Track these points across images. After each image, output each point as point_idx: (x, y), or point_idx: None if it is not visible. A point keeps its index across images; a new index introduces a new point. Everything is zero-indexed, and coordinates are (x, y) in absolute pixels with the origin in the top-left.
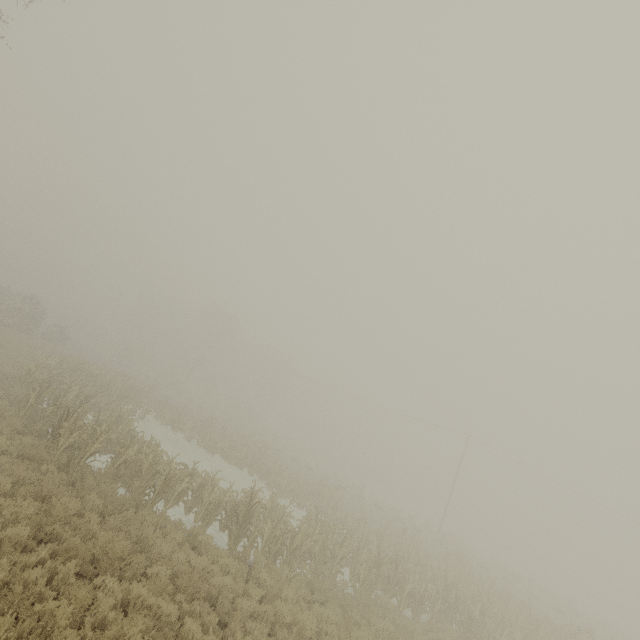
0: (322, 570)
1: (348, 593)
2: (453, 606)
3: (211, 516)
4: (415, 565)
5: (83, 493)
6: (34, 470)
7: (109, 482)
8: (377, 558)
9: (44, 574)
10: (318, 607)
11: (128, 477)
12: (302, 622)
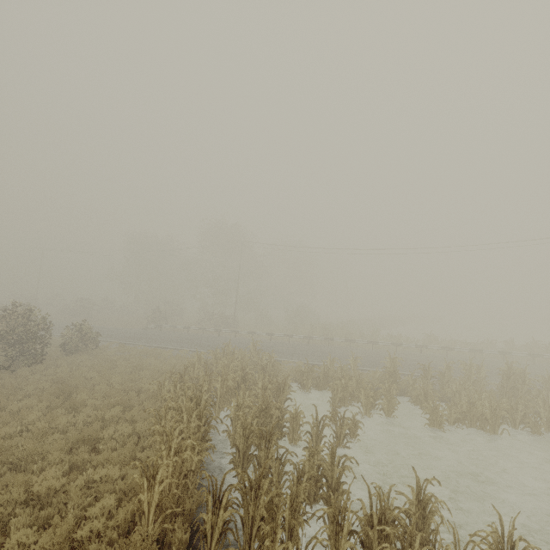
0: None
1: None
2: None
3: None
4: None
5: None
6: None
7: None
8: None
9: None
10: None
11: None
12: None
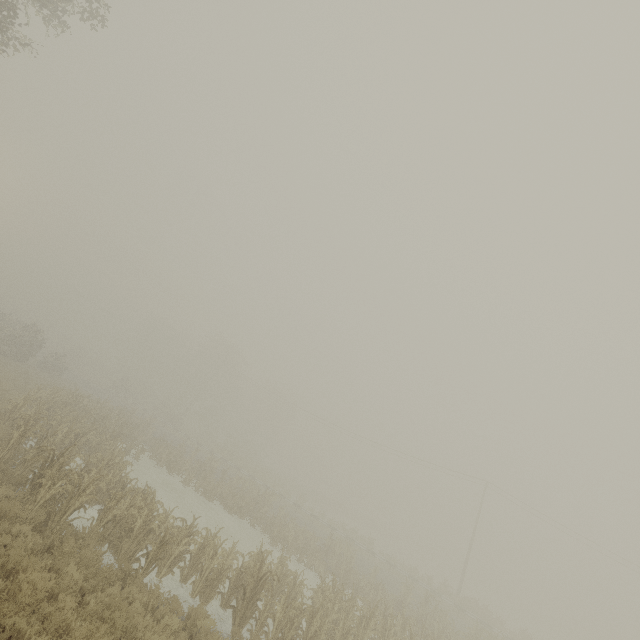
0: None
1: None
2: None
3: (212, 588)
4: None
5: (60, 563)
6: (3, 531)
7: (93, 545)
8: None
9: None
10: None
11: (116, 537)
12: None
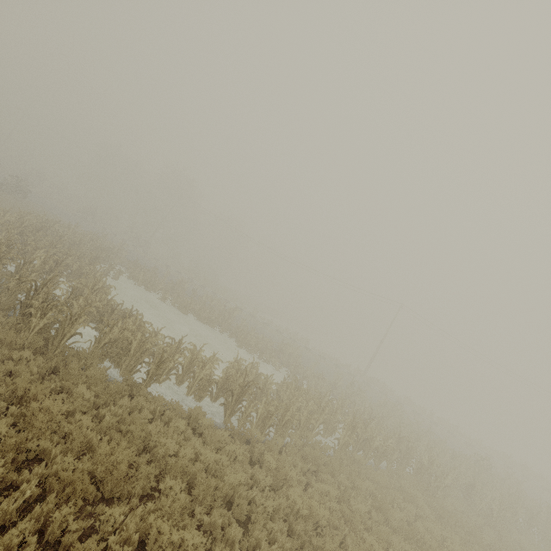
0: (305, 434)
1: (336, 460)
2: (404, 453)
3: (204, 390)
4: (369, 417)
5: (69, 385)
6: (4, 356)
7: (96, 363)
8: (351, 422)
9: (33, 526)
10: (318, 483)
11: (115, 354)
12: (314, 510)
